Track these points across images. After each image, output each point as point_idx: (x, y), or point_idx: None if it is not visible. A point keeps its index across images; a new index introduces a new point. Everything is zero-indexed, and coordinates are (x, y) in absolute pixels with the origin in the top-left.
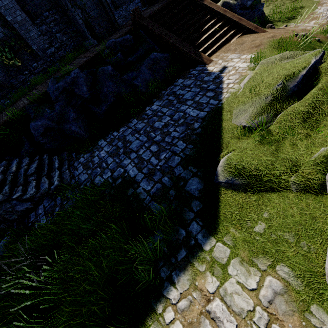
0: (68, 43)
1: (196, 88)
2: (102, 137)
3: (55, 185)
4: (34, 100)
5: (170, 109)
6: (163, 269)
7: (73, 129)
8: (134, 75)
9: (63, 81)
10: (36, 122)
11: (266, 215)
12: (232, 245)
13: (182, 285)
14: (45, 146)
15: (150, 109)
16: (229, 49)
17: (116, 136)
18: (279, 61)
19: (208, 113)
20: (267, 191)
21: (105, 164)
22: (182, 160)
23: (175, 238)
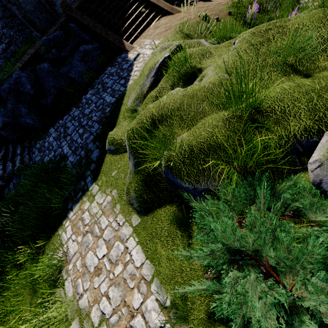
0: (17, 37)
1: (116, 76)
2: (52, 125)
3: (17, 167)
4: None
5: (97, 97)
6: (70, 204)
7: (28, 121)
8: (68, 69)
9: (7, 83)
10: None
11: (119, 166)
12: (101, 185)
13: (76, 209)
14: (8, 138)
15: (85, 98)
16: (148, 34)
17: (61, 123)
18: (159, 52)
19: (117, 99)
20: (125, 152)
21: (51, 147)
22: (94, 138)
23: (79, 187)
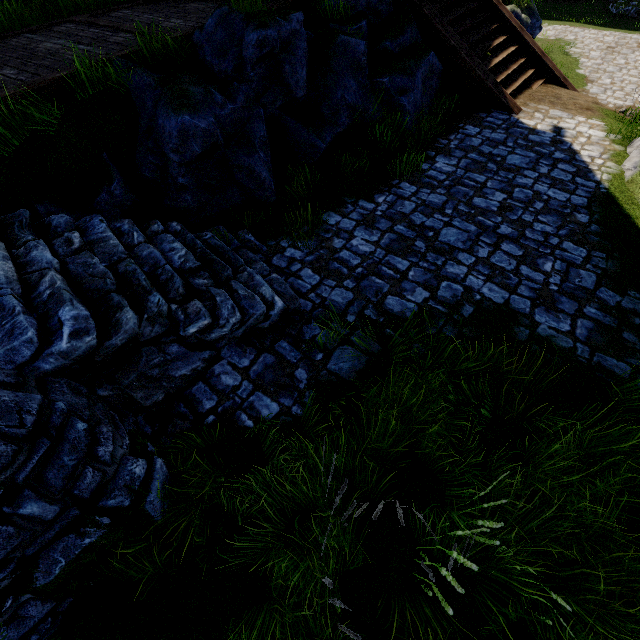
0: None
1: (524, 150)
2: (328, 208)
3: (281, 309)
4: (140, 51)
5: (493, 178)
6: None
7: (257, 169)
8: (405, 83)
9: (276, 28)
10: (194, 116)
11: None
12: None
13: None
14: (180, 199)
15: (435, 170)
16: (540, 99)
17: (375, 210)
18: None
19: (592, 200)
20: None
21: (391, 270)
22: (602, 278)
23: None
